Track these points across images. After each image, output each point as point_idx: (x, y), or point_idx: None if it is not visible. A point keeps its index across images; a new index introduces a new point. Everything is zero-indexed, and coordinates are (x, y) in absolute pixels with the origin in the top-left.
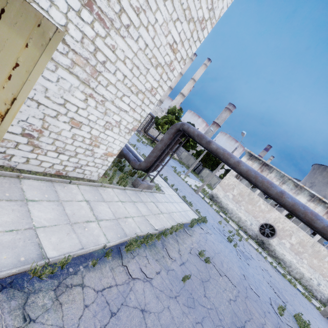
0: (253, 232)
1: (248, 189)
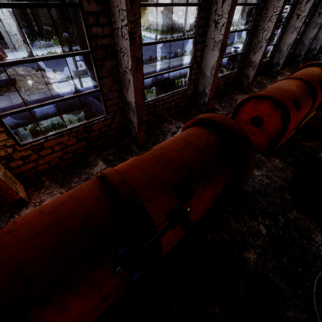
0: None
1: None
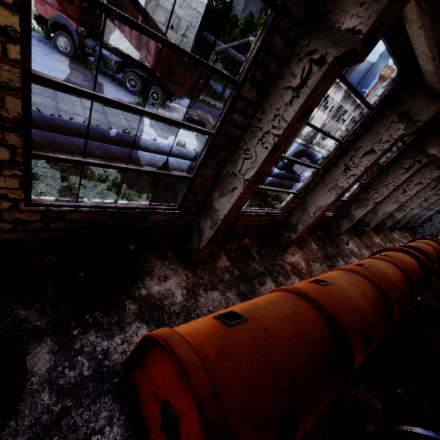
0: (316, 140)
1: (321, 114)
